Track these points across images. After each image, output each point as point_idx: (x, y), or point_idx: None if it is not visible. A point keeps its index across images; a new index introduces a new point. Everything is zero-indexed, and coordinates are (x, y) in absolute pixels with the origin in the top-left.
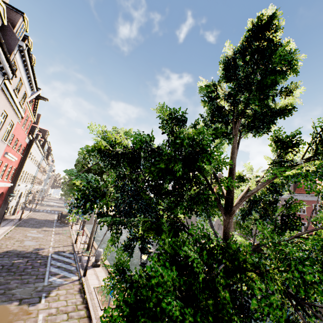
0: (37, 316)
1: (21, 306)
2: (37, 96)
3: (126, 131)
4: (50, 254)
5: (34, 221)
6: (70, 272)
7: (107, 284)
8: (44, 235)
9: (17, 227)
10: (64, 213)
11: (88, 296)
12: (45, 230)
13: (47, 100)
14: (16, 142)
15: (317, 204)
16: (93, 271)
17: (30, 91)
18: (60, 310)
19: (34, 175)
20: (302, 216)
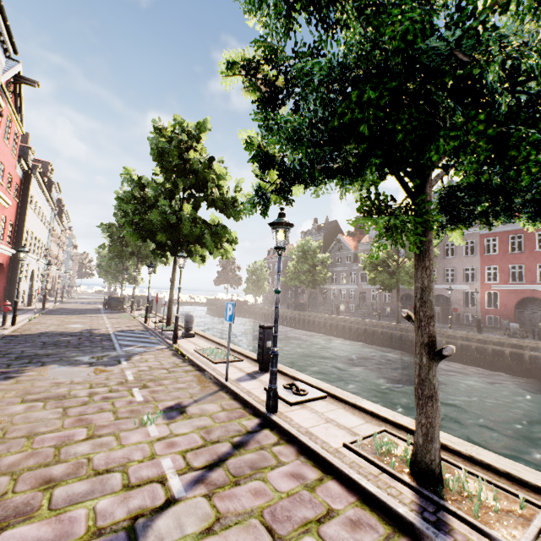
0: (123, 373)
1: (94, 367)
2: (16, 78)
3: (199, 122)
4: (112, 332)
5: (67, 310)
6: (151, 343)
7: (265, 136)
8: (91, 320)
9: (44, 315)
10: (113, 296)
11: (190, 356)
12: (90, 316)
13: (37, 85)
14: (2, 171)
15: (515, 236)
16: (186, 341)
17: (2, 54)
18: (154, 368)
19: (46, 246)
20: (492, 258)
